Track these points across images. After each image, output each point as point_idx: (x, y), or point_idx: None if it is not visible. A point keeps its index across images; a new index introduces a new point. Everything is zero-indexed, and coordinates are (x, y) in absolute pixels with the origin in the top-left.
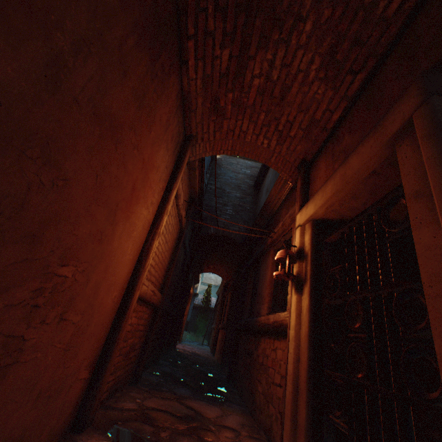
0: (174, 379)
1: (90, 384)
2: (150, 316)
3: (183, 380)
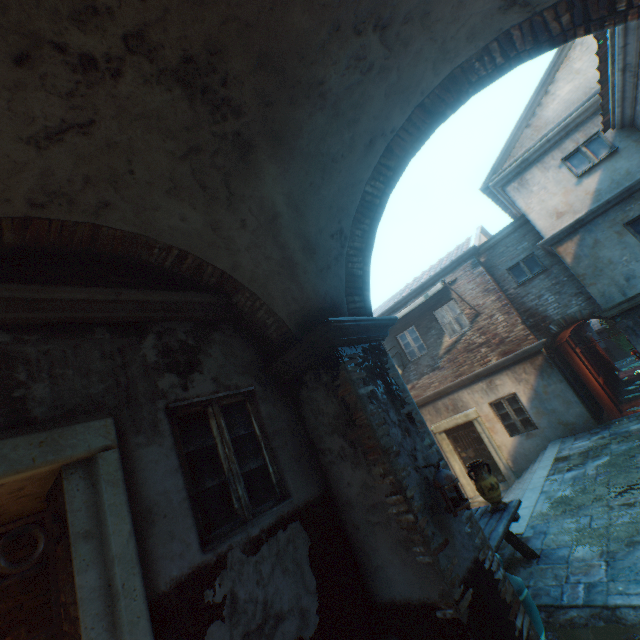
0: (634, 395)
1: (614, 406)
2: (604, 385)
3: (638, 393)
